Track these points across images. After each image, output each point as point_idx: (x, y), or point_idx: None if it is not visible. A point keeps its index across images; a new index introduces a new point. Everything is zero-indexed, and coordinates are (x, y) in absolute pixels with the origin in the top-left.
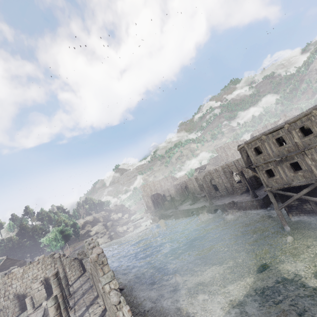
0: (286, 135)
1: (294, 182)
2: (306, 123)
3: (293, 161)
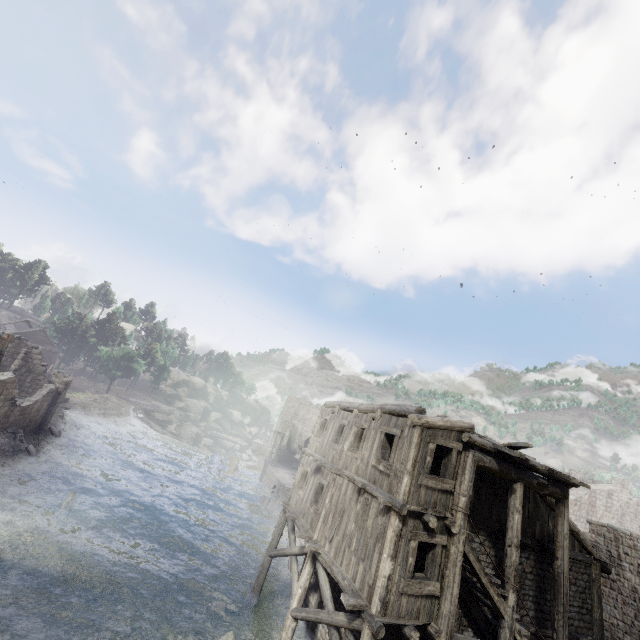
0: (348, 427)
1: (302, 521)
2: (365, 424)
3: (322, 481)
